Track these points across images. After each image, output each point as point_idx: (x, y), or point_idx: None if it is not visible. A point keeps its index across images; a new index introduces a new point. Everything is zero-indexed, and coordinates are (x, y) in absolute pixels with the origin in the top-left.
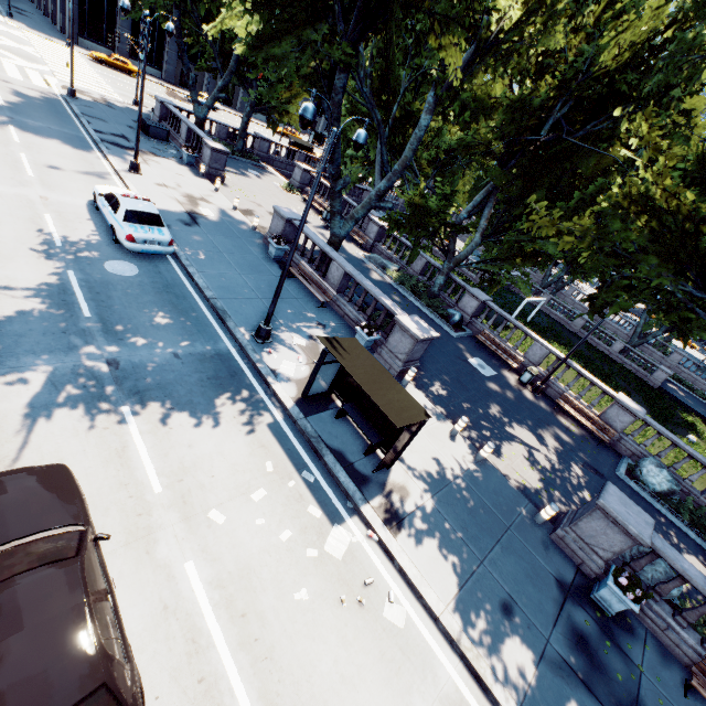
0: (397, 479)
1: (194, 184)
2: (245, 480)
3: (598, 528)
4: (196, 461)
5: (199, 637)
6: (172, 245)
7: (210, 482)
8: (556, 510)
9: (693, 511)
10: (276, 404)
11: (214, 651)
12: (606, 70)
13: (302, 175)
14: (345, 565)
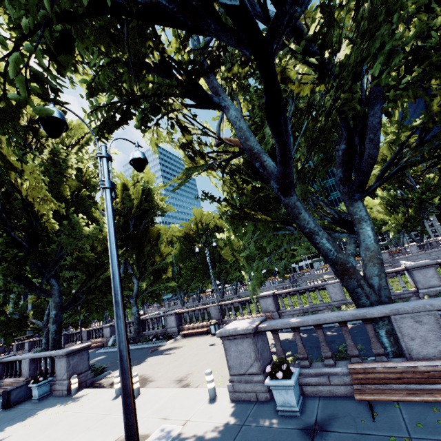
0: None
1: None
2: None
3: None
4: None
5: None
6: None
7: None
8: None
9: None
10: None
11: None
12: None
13: None
14: None
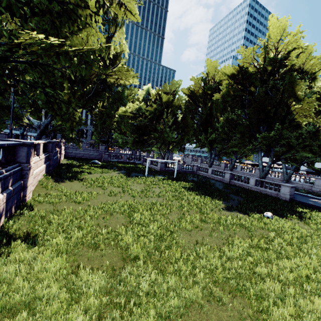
0: None
1: None
2: None
3: None
4: None
5: None
6: None
7: None
8: None
9: None
10: None
11: None
12: None
13: None
14: None
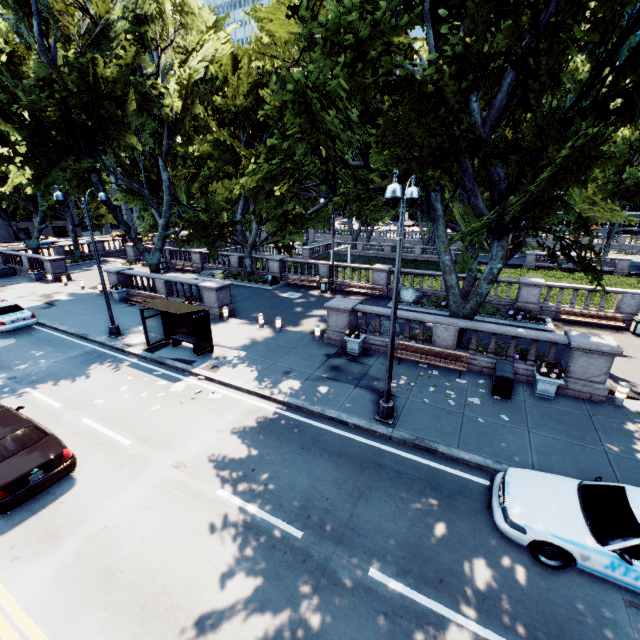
0: (218, 355)
1: (47, 288)
2: (115, 387)
3: (335, 320)
4: (81, 391)
5: (96, 434)
6: (35, 317)
7: (91, 394)
8: (318, 326)
9: (436, 301)
10: (132, 357)
11: (106, 435)
12: (246, 108)
13: (134, 250)
14: (184, 392)
